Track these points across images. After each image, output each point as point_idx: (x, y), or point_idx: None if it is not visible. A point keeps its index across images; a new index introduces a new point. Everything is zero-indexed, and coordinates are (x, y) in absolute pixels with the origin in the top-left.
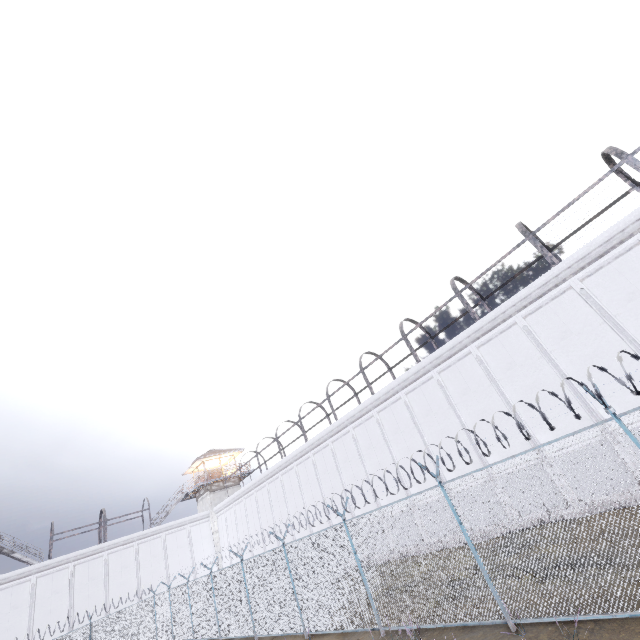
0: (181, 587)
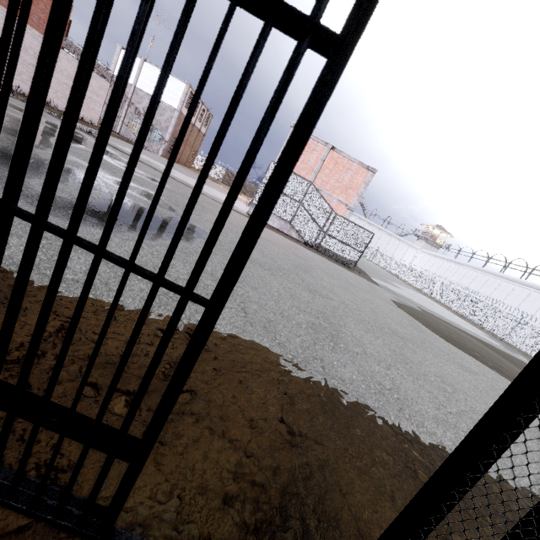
0: (407, 266)
